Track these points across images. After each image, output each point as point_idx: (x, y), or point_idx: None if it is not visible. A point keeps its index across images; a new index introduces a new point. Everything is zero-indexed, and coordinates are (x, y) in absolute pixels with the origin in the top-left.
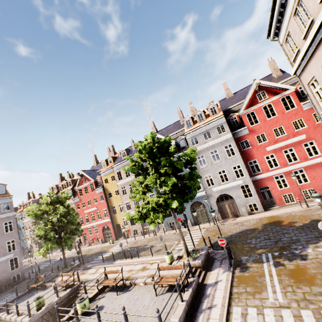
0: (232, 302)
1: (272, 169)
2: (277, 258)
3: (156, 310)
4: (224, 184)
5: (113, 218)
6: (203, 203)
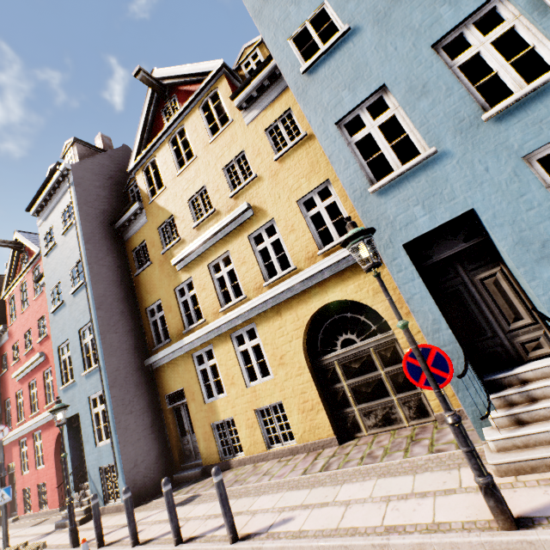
0: None
1: (19, 424)
2: None
3: None
4: None
5: None
6: None
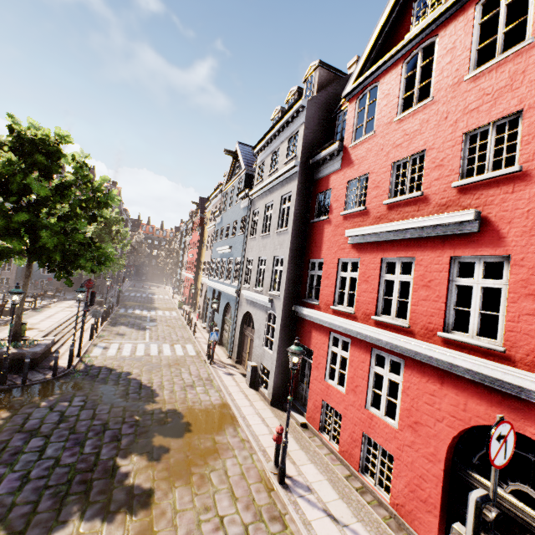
0: None
1: (336, 310)
2: None
3: None
4: (256, 292)
5: (198, 277)
6: (232, 312)
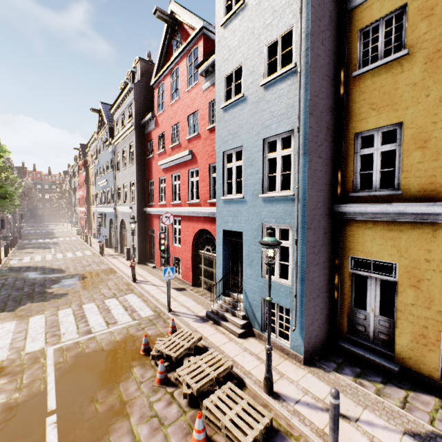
0: None
1: (160, 204)
2: None
3: None
4: (125, 206)
5: (90, 209)
6: (114, 223)
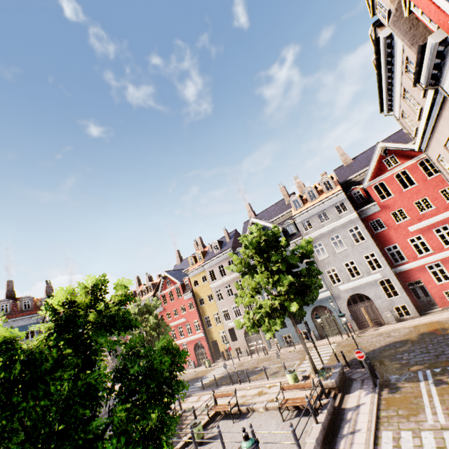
0: (380, 426)
1: (422, 256)
2: (438, 376)
3: (289, 423)
4: (355, 280)
5: (207, 332)
6: (328, 307)
